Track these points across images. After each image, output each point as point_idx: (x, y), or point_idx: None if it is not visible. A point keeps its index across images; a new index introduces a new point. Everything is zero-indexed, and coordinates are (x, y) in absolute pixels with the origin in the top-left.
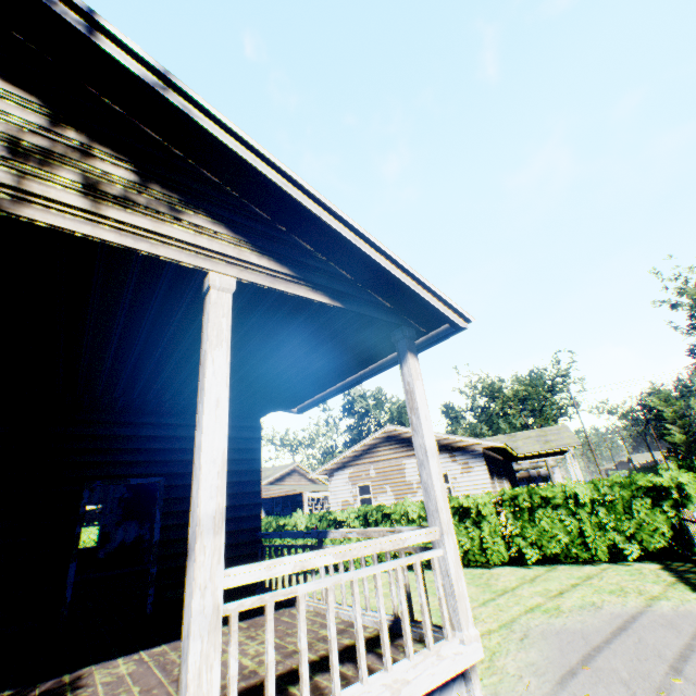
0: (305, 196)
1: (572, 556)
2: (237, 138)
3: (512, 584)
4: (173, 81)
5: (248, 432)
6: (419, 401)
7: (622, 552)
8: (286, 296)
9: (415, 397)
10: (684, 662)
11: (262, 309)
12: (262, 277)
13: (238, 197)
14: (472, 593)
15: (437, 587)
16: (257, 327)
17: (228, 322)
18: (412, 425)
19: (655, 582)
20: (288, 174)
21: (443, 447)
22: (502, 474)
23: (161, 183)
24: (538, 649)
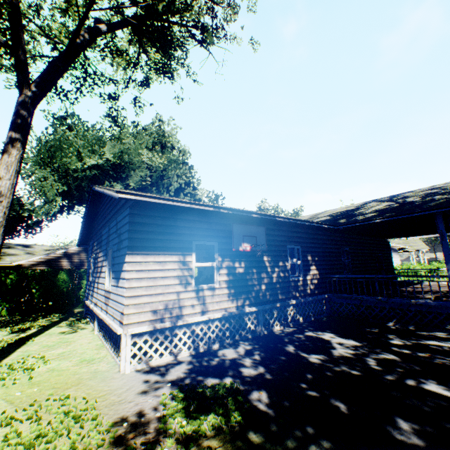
0: None
1: None
2: None
3: None
4: None
5: (388, 243)
6: None
7: None
8: None
9: None
10: None
11: None
12: None
13: None
14: None
15: None
16: None
17: None
18: None
19: None
20: None
21: None
22: None
23: None
24: None
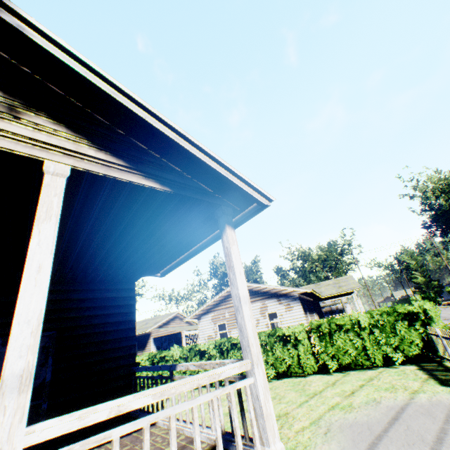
0: (132, 103)
1: (359, 364)
2: (69, 54)
3: (320, 388)
4: (5, 2)
5: (125, 292)
6: (234, 261)
7: (391, 359)
8: (121, 182)
9: (232, 258)
10: (441, 444)
11: (105, 194)
12: (98, 167)
13: (81, 106)
14: (292, 397)
15: (249, 411)
16: (106, 210)
17: (60, 200)
18: (230, 280)
19: (414, 379)
20: (116, 85)
21: (272, 294)
22: (313, 310)
23: (4, 89)
24: (337, 441)
